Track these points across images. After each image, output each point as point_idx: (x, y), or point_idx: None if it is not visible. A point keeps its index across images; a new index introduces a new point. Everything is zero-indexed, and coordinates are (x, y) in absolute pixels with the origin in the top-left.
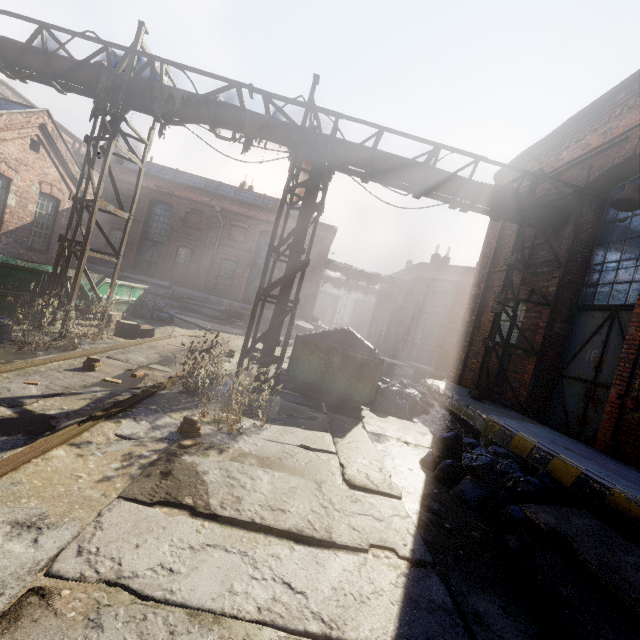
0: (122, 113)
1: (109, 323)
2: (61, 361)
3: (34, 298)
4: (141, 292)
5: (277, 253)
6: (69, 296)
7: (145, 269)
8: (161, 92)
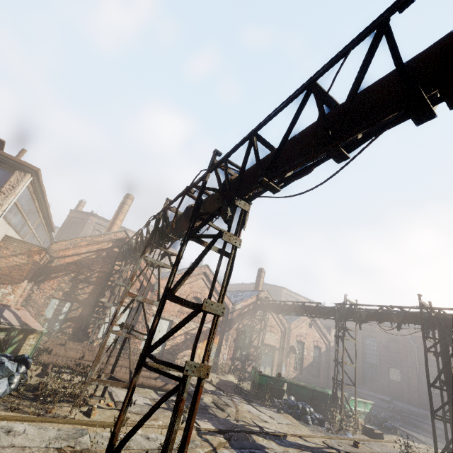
0: (345, 326)
1: (357, 425)
2: (345, 440)
3: (326, 407)
4: (370, 406)
5: (434, 387)
6: (340, 407)
7: (369, 385)
8: (356, 314)
